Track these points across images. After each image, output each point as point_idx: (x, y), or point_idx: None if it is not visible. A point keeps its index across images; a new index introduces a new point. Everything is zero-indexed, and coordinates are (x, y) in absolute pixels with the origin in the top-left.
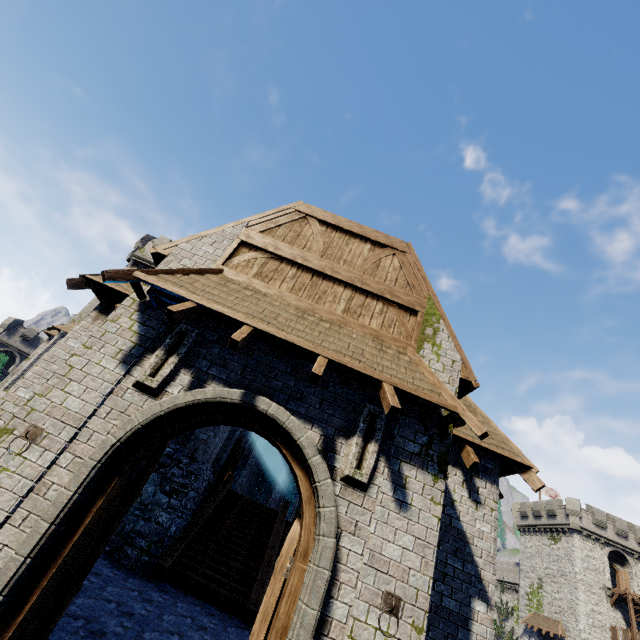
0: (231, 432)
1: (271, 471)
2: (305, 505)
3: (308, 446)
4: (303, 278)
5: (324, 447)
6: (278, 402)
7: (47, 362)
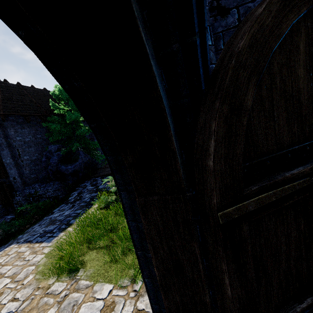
0: None
1: None
2: None
3: None
4: None
5: None
6: None
7: None
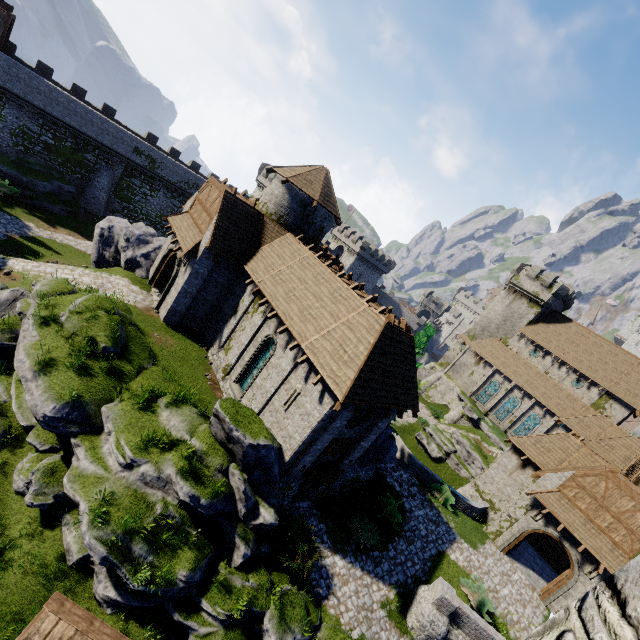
0: None
1: None
2: (571, 570)
3: (574, 560)
4: (592, 505)
5: (581, 562)
6: (569, 542)
7: (497, 464)
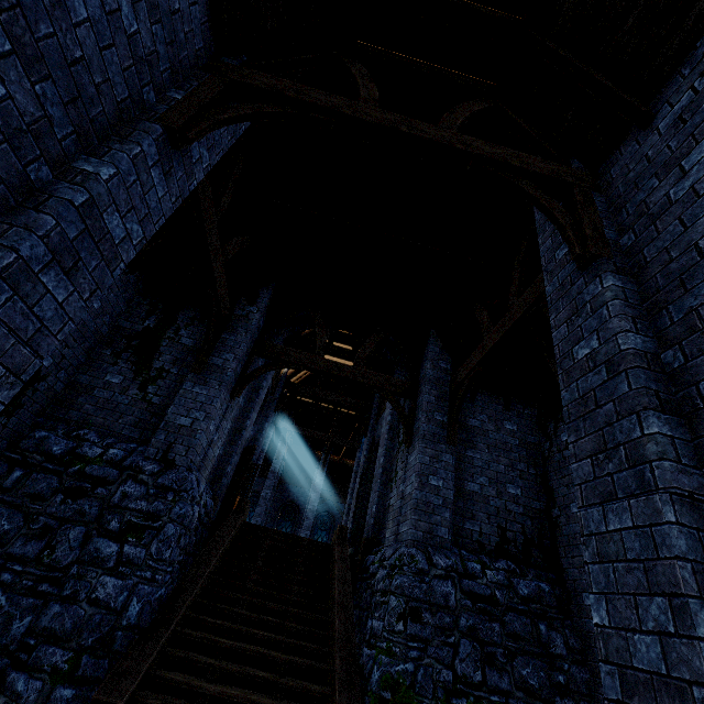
0: (235, 432)
1: (291, 506)
2: None
3: None
4: None
5: None
6: None
7: None
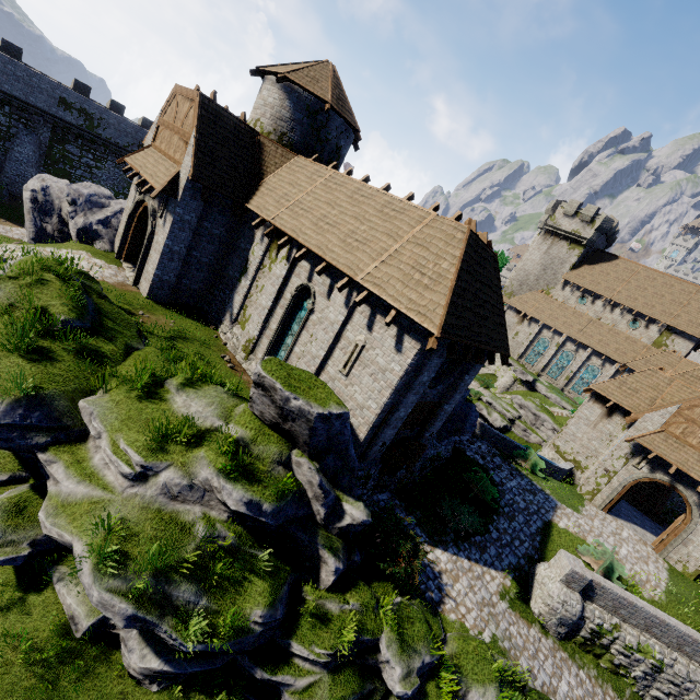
0: None
1: None
2: (688, 514)
3: (692, 503)
4: None
5: (699, 503)
6: (683, 485)
7: (578, 418)
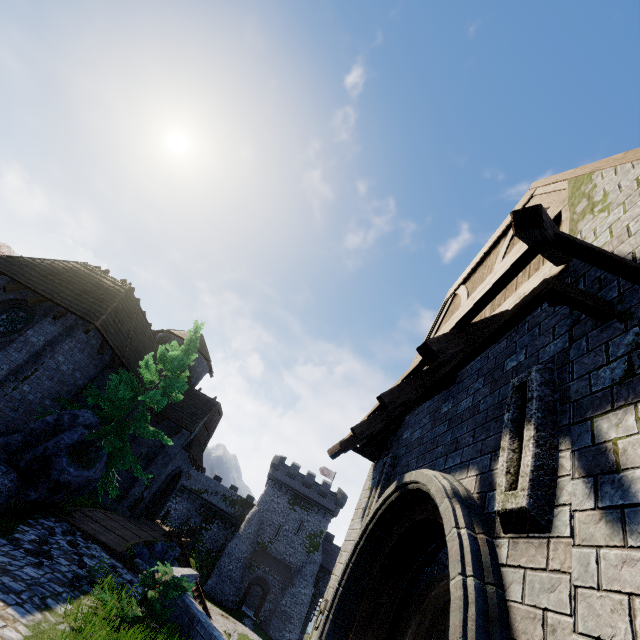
0: None
1: None
2: None
3: (436, 495)
4: None
5: (480, 490)
6: (438, 470)
7: None
